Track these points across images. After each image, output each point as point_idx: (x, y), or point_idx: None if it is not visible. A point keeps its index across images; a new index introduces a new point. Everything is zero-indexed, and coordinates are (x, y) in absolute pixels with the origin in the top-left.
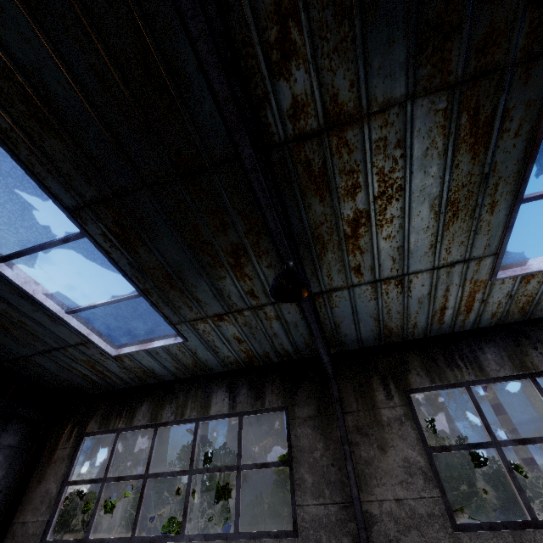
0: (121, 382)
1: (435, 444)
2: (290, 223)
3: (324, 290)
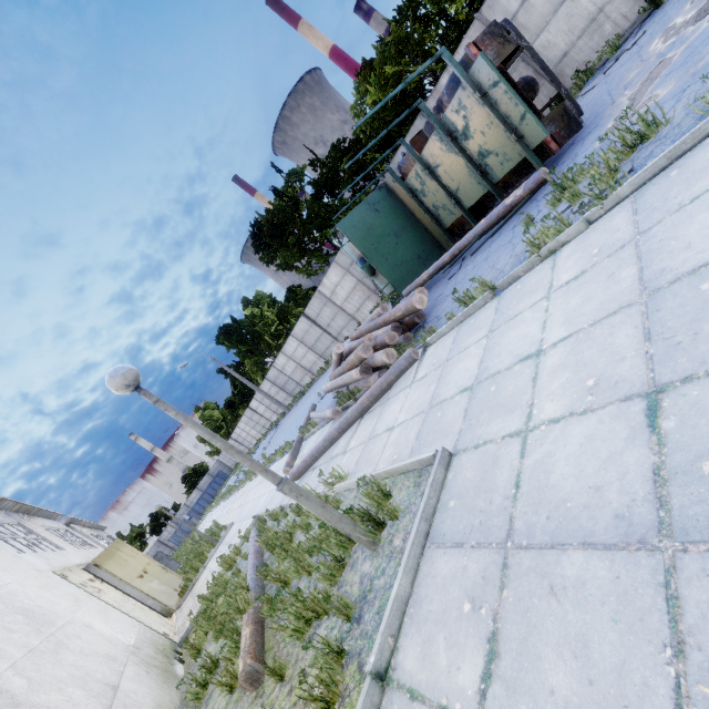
0: None
1: (277, 207)
2: None
3: None
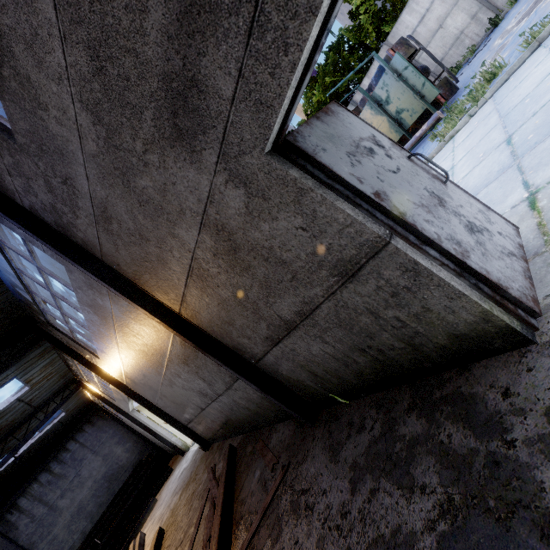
0: (85, 399)
1: None
2: (1, 437)
3: (34, 409)
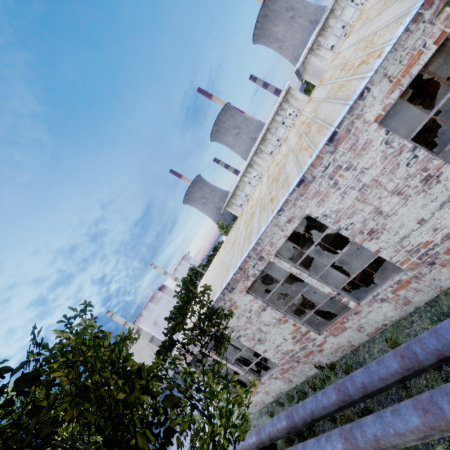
0: None
1: None
2: None
3: None
